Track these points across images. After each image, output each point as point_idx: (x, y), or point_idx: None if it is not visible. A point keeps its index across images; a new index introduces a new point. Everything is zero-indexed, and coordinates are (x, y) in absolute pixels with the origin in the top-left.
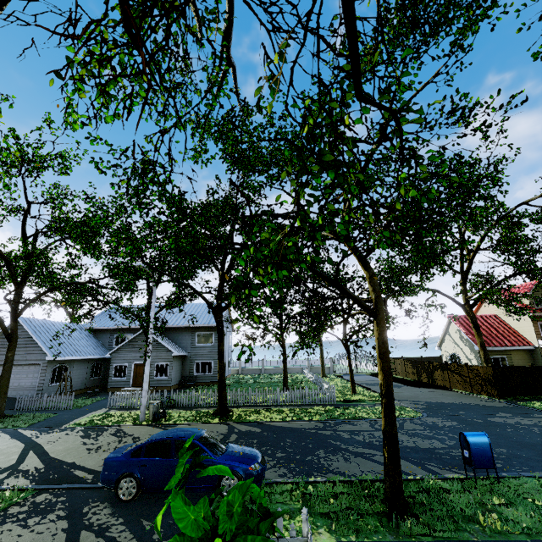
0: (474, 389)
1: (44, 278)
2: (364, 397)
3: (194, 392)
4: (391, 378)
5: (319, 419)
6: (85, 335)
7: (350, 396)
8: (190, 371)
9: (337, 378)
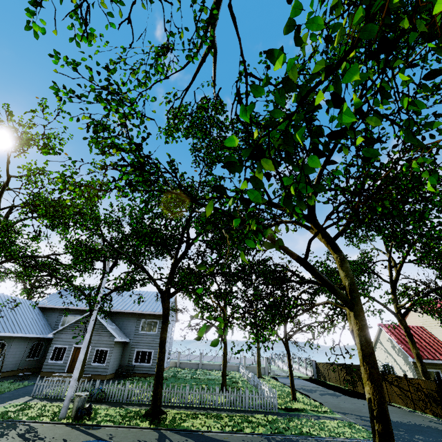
0: (417, 406)
1: (3, 247)
2: (305, 406)
3: (128, 385)
4: (383, 393)
5: (263, 433)
6: (35, 312)
7: (291, 404)
8: (129, 359)
9: (273, 380)
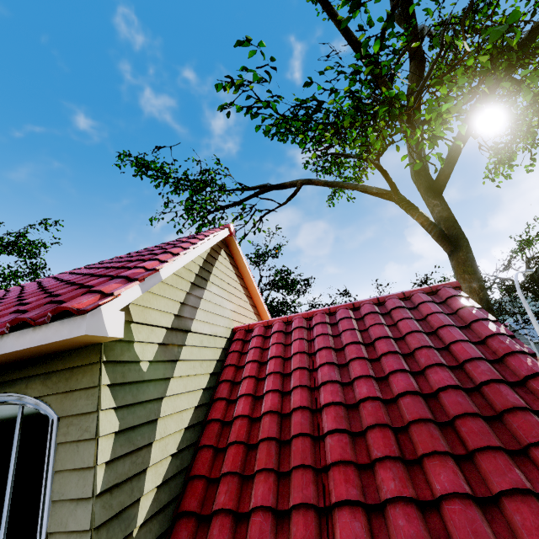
0: None
1: None
2: None
3: None
4: None
5: None
6: None
7: None
8: None
9: None
